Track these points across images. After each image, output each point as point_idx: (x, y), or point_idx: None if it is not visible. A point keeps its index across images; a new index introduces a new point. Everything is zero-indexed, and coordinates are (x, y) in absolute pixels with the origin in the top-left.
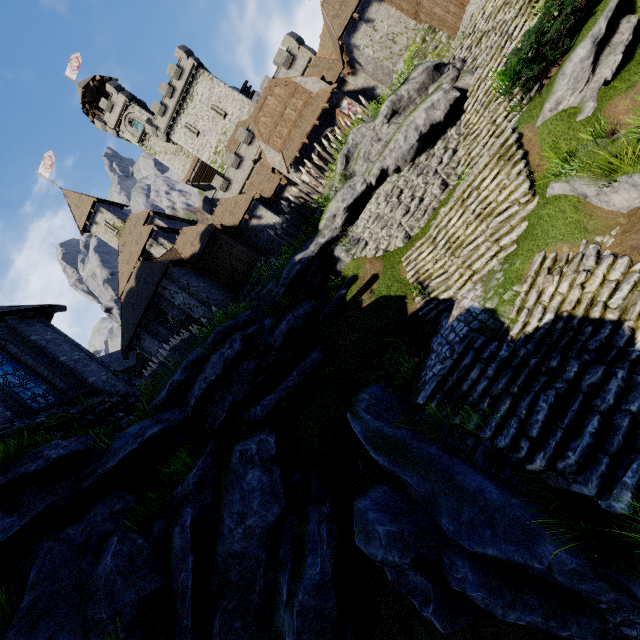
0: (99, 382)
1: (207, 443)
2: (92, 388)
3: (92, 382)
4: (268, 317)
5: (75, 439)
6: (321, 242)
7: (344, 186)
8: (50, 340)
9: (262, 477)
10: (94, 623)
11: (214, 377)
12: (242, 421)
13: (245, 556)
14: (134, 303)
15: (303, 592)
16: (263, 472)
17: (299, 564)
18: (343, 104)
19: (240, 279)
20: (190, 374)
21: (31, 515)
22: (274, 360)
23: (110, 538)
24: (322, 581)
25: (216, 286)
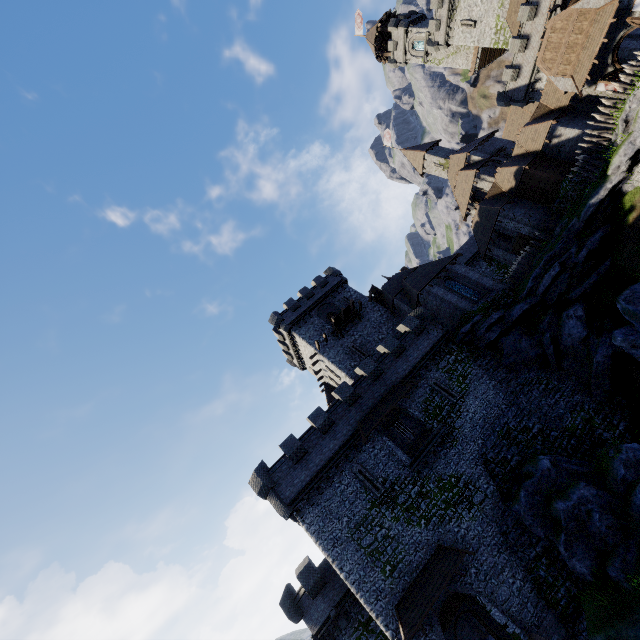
0: (490, 286)
1: (549, 310)
2: (489, 289)
3: (488, 287)
4: (574, 244)
5: (498, 312)
6: (609, 187)
7: (625, 143)
8: (464, 272)
9: (577, 323)
10: (524, 358)
11: (547, 284)
12: (565, 299)
13: (573, 347)
14: (482, 231)
15: (598, 357)
16: (577, 321)
17: (596, 349)
18: (636, 2)
19: (550, 196)
20: (535, 283)
21: (498, 333)
22: (580, 270)
23: (522, 339)
24: (606, 355)
25: (532, 206)
